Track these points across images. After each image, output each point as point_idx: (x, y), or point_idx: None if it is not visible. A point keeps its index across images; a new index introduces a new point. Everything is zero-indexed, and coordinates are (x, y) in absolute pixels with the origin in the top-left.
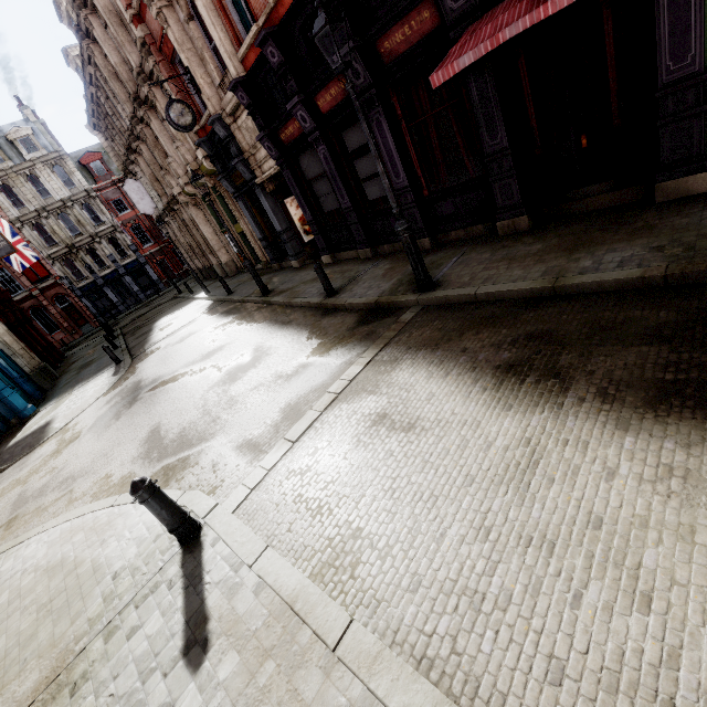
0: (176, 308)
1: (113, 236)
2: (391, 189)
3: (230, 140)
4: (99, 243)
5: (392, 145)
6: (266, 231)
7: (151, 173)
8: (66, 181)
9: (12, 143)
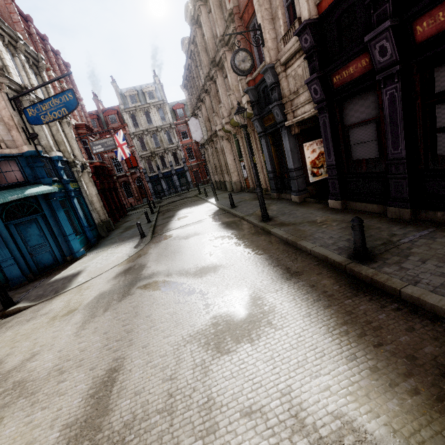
0: (193, 204)
1: (175, 151)
2: None
3: (274, 87)
4: (167, 154)
5: None
6: (277, 166)
7: (207, 116)
8: (162, 117)
9: (144, 93)
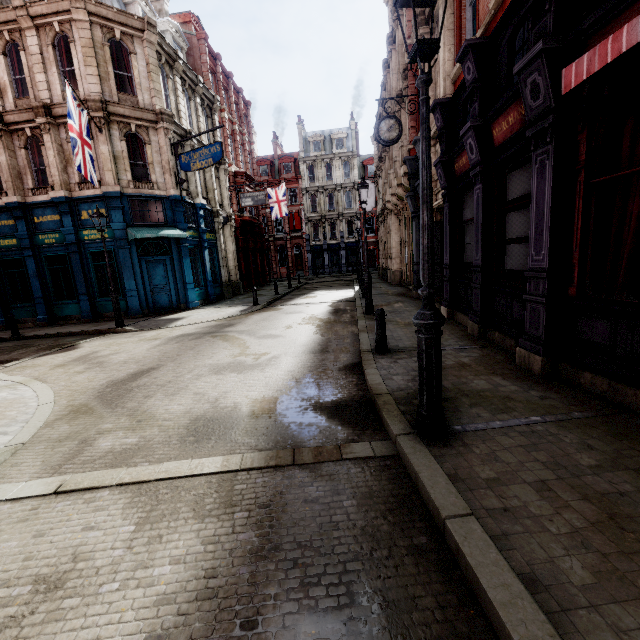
0: (337, 288)
1: (351, 220)
2: (428, 256)
3: None
4: (340, 221)
5: (548, 203)
6: None
7: None
8: (347, 173)
9: (332, 140)
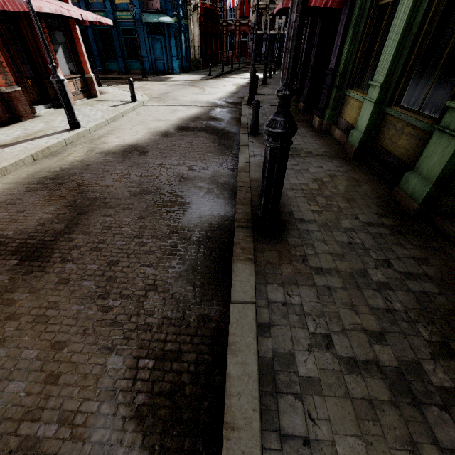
0: (261, 72)
1: None
2: (254, 52)
3: None
4: None
5: (307, 36)
6: None
7: None
8: None
9: None
